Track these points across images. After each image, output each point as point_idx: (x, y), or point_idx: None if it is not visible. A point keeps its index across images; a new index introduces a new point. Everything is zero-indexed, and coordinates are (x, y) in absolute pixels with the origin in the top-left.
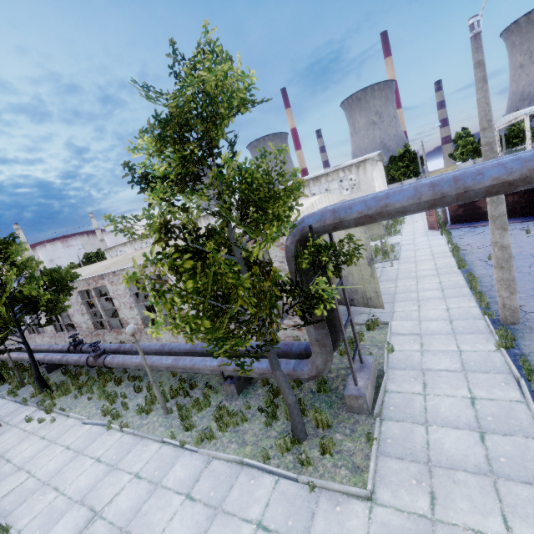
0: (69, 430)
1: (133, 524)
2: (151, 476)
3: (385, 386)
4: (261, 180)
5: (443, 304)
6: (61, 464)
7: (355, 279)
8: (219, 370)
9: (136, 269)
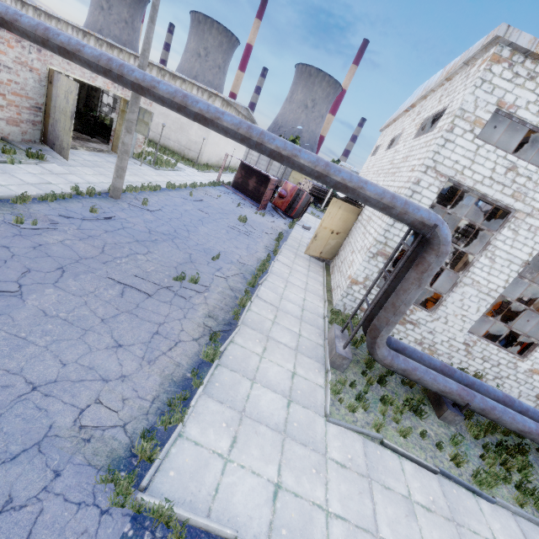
0: None
1: None
2: None
3: None
4: None
5: (108, 182)
6: None
7: (61, 127)
8: None
9: None
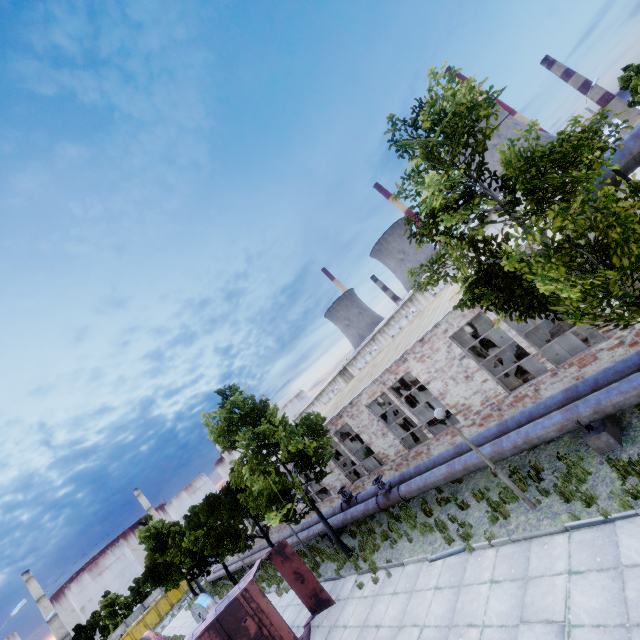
0: (418, 574)
1: (636, 615)
2: (594, 564)
3: None
4: (539, 153)
5: None
6: (447, 604)
7: None
8: (569, 422)
9: (374, 387)
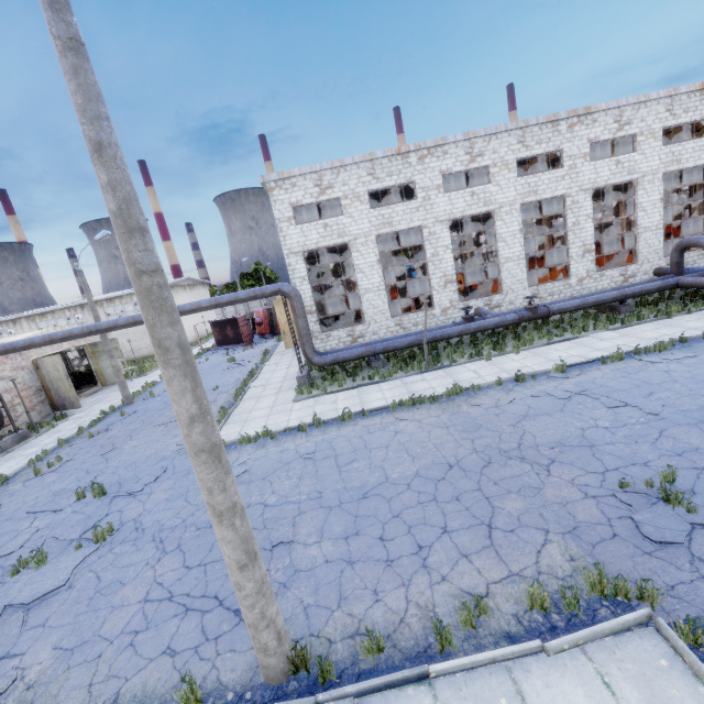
0: None
1: None
2: None
3: (27, 442)
4: None
5: (118, 401)
6: None
7: (63, 390)
8: None
9: None
